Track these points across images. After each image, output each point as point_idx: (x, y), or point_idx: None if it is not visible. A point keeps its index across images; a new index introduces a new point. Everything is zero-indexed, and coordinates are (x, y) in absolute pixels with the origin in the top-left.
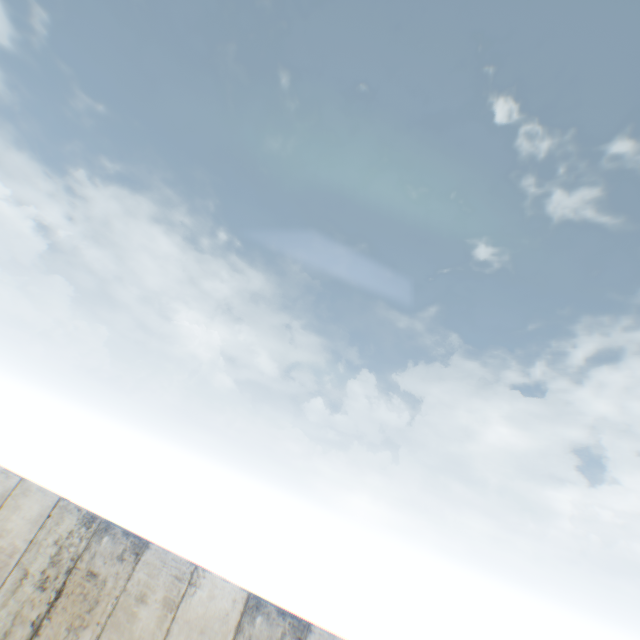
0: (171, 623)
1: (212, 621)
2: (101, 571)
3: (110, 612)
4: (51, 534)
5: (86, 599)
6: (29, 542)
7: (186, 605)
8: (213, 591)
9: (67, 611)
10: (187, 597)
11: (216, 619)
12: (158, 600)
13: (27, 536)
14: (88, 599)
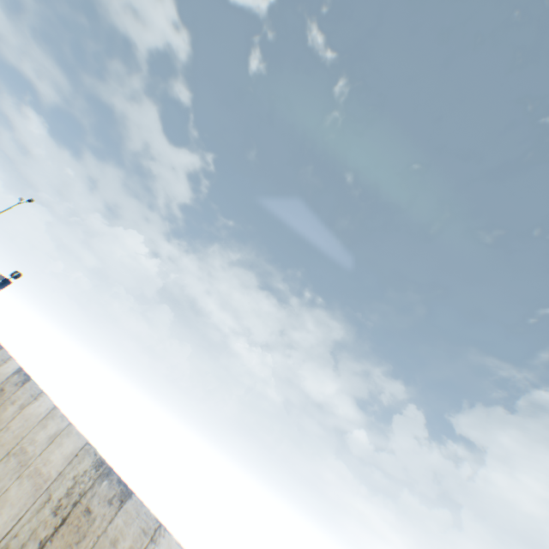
0: None
1: None
2: (94, 509)
3: (90, 548)
4: (73, 470)
5: (78, 531)
6: (59, 473)
7: None
8: None
9: (64, 538)
10: None
11: None
12: (125, 548)
13: (59, 468)
14: (79, 531)
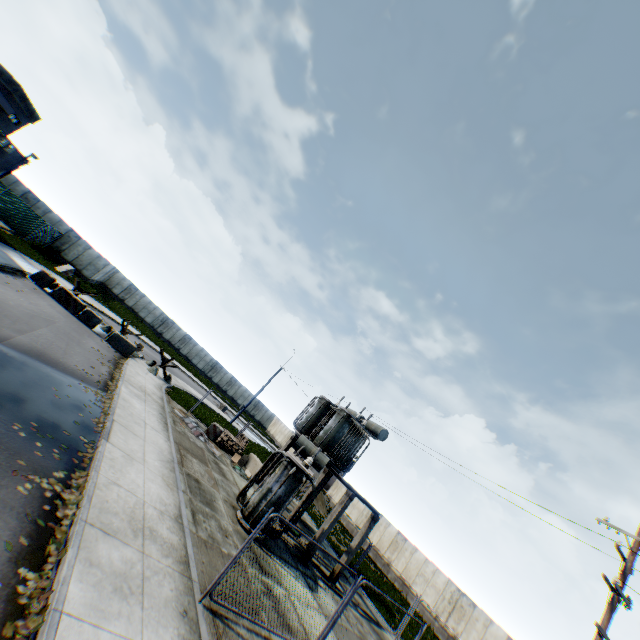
0: (485, 630)
1: (497, 635)
2: (464, 605)
3: (468, 618)
4: (449, 588)
5: (461, 611)
6: (443, 587)
7: (489, 627)
8: (497, 627)
9: (456, 612)
10: (489, 625)
11: (498, 635)
12: (481, 621)
13: (442, 585)
14: (462, 612)
